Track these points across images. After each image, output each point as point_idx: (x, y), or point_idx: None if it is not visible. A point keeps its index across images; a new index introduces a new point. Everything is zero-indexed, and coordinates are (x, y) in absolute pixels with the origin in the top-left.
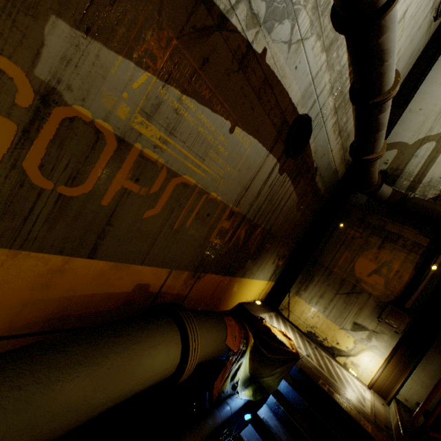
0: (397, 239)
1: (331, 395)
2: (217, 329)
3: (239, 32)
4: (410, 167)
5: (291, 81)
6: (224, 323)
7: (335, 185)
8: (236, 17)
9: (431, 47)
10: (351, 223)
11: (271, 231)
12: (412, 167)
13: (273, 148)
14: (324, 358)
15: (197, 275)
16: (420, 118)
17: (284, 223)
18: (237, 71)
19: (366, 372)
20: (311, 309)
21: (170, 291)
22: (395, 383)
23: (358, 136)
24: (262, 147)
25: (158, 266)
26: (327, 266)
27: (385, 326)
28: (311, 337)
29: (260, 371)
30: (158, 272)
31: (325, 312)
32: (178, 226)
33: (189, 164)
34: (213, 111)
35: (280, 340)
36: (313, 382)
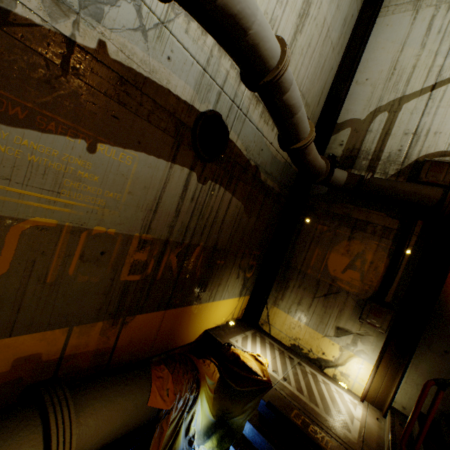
0: (365, 226)
1: (305, 429)
2: (129, 393)
3: (40, 25)
4: (366, 144)
5: (168, 76)
6: (149, 378)
7: (292, 178)
8: (23, 6)
9: (367, 10)
10: (317, 217)
11: (219, 246)
12: (368, 143)
13: (177, 157)
14: (308, 375)
15: (120, 321)
16: (368, 89)
17: (235, 233)
18: (63, 75)
19: (358, 382)
20: (291, 319)
21: (82, 350)
22: (389, 390)
23: (276, 124)
24: (157, 160)
25: (43, 330)
26: (300, 268)
27: (369, 327)
28: (296, 350)
29: (230, 409)
30: (47, 336)
31: (306, 320)
32: (55, 277)
33: (34, 203)
34: (45, 132)
35: (250, 367)
36: (284, 417)
